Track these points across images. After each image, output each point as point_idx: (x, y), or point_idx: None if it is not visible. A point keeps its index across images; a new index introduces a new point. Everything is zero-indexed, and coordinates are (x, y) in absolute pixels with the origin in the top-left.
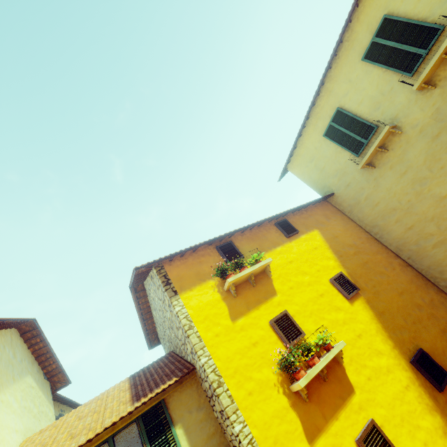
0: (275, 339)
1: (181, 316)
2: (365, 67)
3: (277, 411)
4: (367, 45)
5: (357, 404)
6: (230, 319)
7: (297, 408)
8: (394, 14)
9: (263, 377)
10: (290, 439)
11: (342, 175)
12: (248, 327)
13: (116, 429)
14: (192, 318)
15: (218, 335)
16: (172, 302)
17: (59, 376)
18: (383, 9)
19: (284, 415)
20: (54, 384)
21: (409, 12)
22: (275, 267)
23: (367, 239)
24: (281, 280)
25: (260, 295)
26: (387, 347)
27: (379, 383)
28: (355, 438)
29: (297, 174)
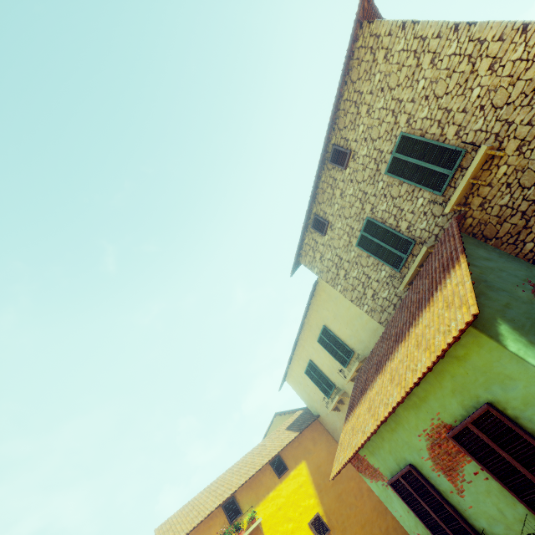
0: None
1: None
2: (320, 345)
3: None
4: (318, 333)
5: None
6: None
7: None
8: (329, 327)
9: None
10: None
11: (322, 405)
12: None
13: None
14: None
15: None
16: None
17: None
18: (323, 321)
19: None
20: None
21: (336, 332)
22: (267, 517)
23: None
24: (271, 532)
25: None
26: None
27: None
28: None
29: (293, 388)
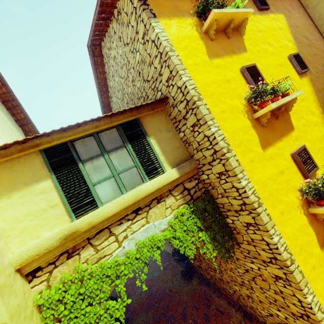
0: (244, 82)
1: (162, 38)
2: None
3: (242, 127)
4: None
5: (295, 137)
6: (208, 56)
7: (257, 129)
8: None
9: (233, 104)
10: (250, 144)
11: None
12: (222, 67)
13: (100, 128)
14: (172, 43)
15: (197, 64)
16: (151, 22)
17: (29, 127)
18: None
19: (247, 131)
20: (26, 133)
21: None
22: (247, 30)
23: (318, 38)
24: (251, 42)
25: (233, 47)
26: (318, 111)
27: (309, 129)
28: (291, 153)
29: None
